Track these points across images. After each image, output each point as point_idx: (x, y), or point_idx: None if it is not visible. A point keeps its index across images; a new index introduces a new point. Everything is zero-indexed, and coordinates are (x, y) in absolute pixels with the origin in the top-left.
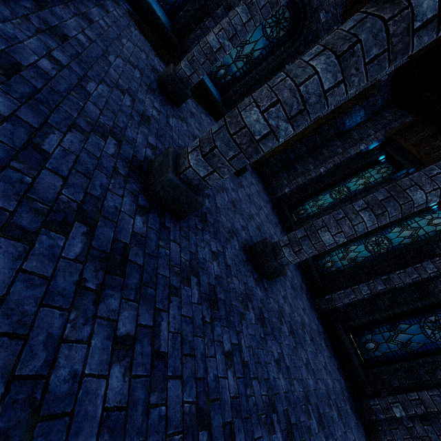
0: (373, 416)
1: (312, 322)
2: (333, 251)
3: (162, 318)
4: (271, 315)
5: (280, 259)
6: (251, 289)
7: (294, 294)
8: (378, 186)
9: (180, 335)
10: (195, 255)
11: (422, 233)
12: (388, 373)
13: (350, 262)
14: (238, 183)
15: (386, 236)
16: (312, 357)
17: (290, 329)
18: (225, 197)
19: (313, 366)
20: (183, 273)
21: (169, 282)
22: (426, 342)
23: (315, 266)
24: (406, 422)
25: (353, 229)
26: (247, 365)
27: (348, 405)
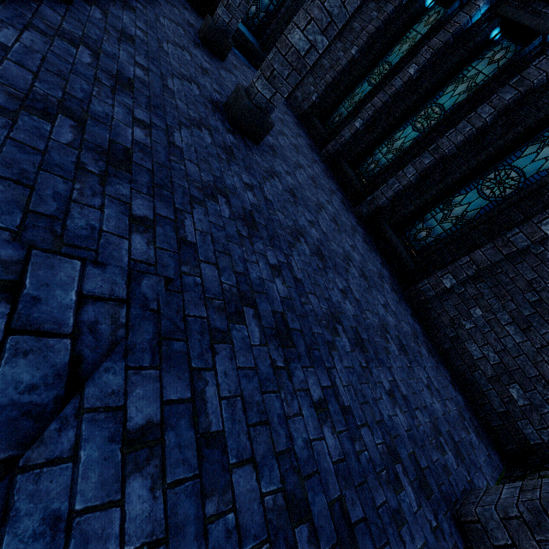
0: (422, 297)
1: (343, 217)
2: (376, 149)
3: (8, 28)
4: (250, 161)
5: (255, 98)
6: (214, 126)
7: (313, 185)
8: (425, 40)
9: (41, 56)
10: (95, 42)
11: (481, 79)
12: (439, 252)
13: (396, 153)
14: (222, 66)
15: (438, 102)
16: (327, 228)
17: (289, 191)
18: (186, 55)
19: (327, 232)
20: (64, 34)
21: (31, 21)
22: (484, 205)
23: (355, 174)
24: (458, 289)
25: (326, 11)
26: (178, 148)
27: (387, 286)
